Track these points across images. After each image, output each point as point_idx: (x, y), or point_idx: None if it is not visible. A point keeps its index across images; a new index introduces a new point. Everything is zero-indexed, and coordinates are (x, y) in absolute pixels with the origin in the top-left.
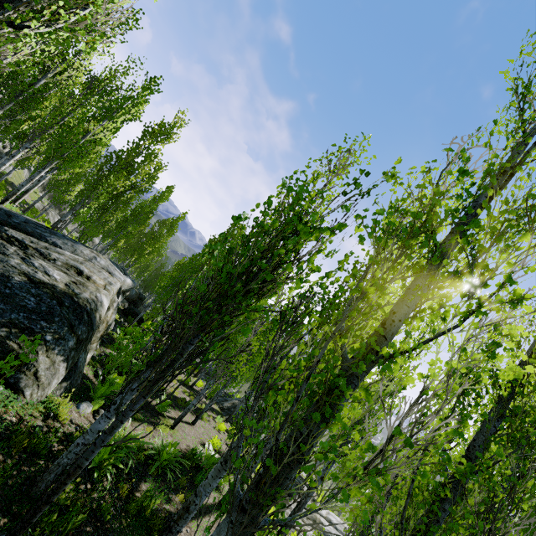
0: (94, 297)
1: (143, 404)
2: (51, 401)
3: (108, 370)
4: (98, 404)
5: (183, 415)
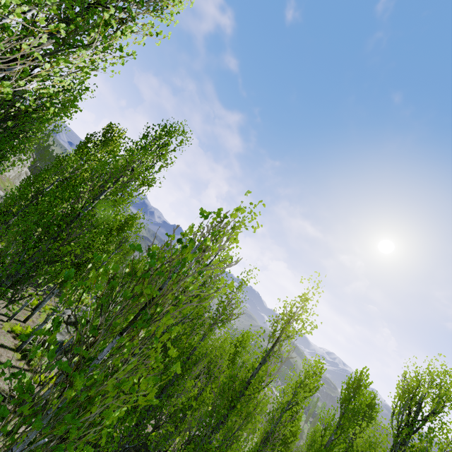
0: None
1: None
2: None
3: None
4: None
5: None
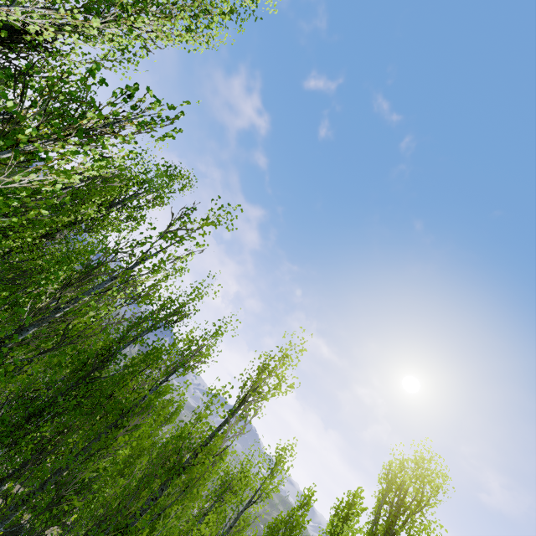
0: None
1: None
2: None
3: None
4: None
5: None
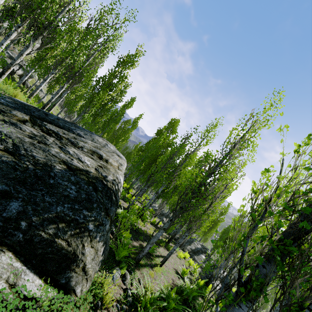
0: (115, 178)
1: (140, 249)
2: (95, 284)
3: (121, 230)
4: (124, 269)
5: (168, 257)
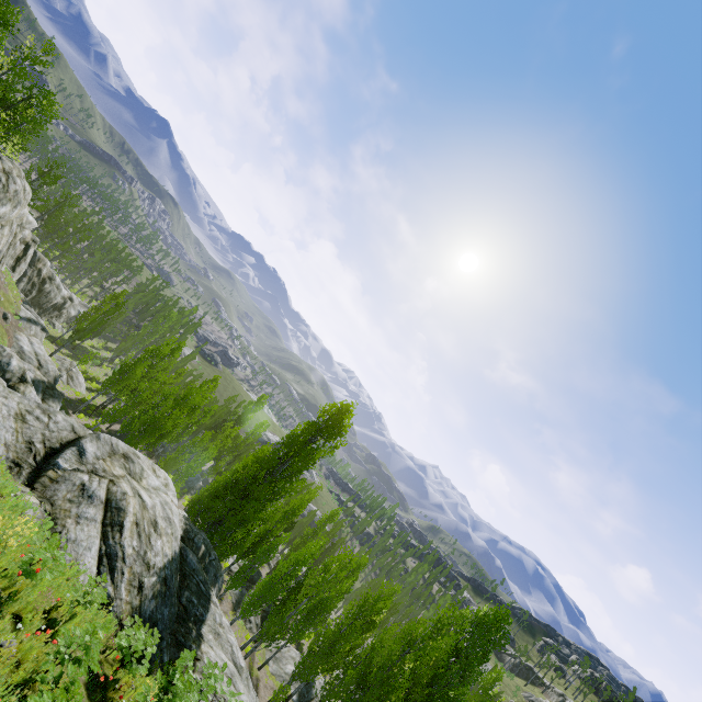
0: None
1: None
2: None
3: None
4: None
5: None
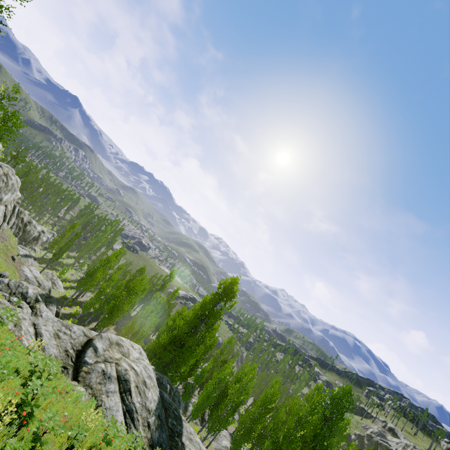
0: None
1: None
2: None
3: None
4: None
5: None
